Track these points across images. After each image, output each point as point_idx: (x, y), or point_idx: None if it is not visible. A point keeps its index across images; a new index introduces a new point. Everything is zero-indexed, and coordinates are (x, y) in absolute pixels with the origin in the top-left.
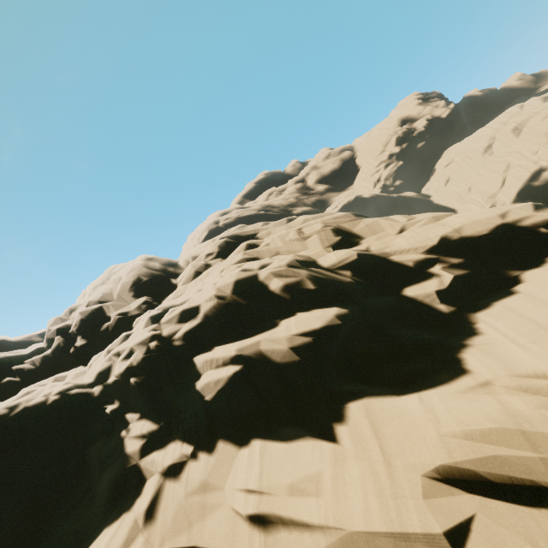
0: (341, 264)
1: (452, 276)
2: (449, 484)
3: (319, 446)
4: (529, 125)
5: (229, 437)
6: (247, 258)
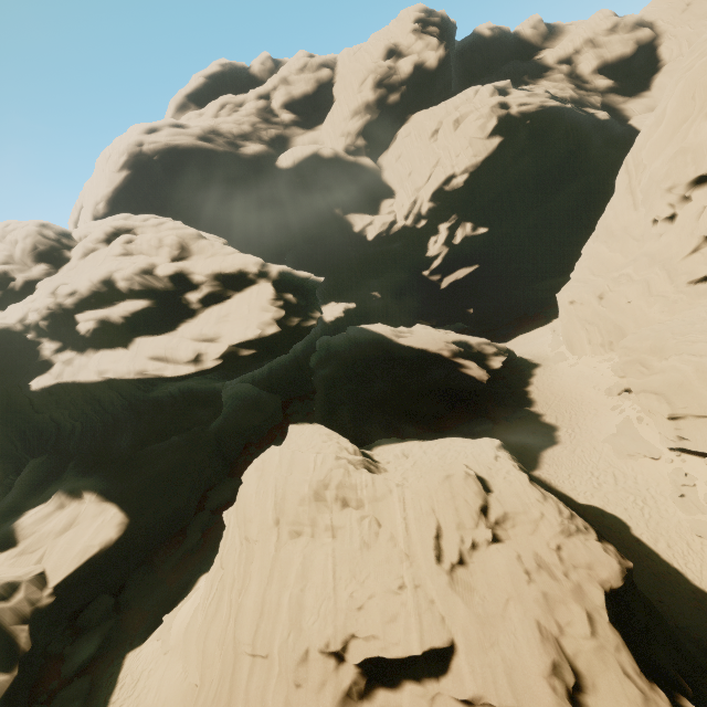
0: (163, 274)
1: (205, 291)
2: (147, 357)
3: (122, 350)
4: (466, 122)
5: (93, 349)
6: (120, 252)
